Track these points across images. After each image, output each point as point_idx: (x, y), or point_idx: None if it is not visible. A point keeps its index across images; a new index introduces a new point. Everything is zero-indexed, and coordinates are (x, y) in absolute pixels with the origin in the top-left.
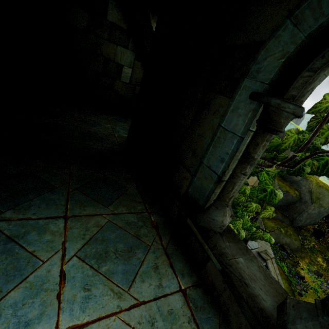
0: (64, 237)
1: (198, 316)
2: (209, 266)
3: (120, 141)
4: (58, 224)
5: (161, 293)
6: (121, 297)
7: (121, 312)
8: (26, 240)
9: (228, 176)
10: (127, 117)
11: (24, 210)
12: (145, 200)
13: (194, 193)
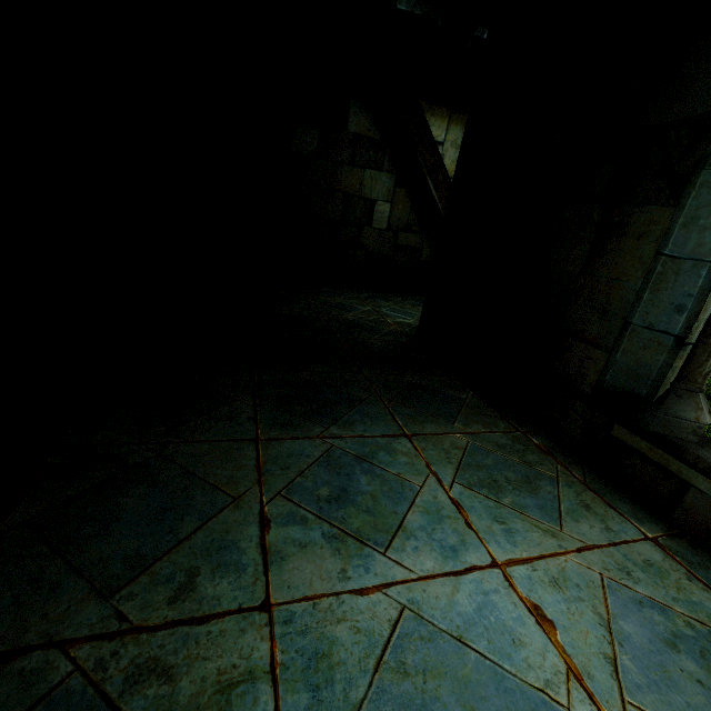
0: (424, 460)
1: (702, 575)
2: (690, 500)
3: (402, 329)
4: (403, 444)
5: (617, 539)
6: (556, 536)
7: (569, 554)
8: (379, 460)
9: (697, 335)
10: (386, 292)
11: (349, 426)
12: (503, 414)
13: (621, 380)
